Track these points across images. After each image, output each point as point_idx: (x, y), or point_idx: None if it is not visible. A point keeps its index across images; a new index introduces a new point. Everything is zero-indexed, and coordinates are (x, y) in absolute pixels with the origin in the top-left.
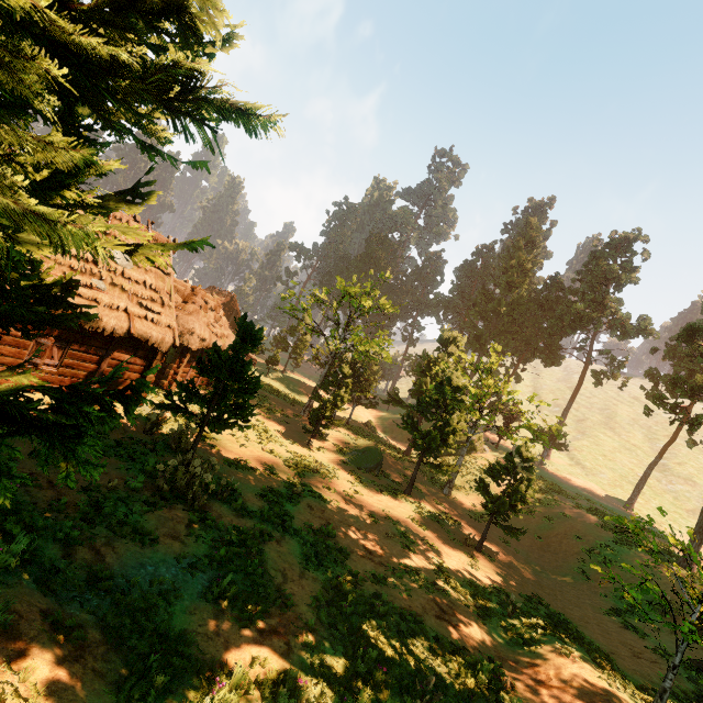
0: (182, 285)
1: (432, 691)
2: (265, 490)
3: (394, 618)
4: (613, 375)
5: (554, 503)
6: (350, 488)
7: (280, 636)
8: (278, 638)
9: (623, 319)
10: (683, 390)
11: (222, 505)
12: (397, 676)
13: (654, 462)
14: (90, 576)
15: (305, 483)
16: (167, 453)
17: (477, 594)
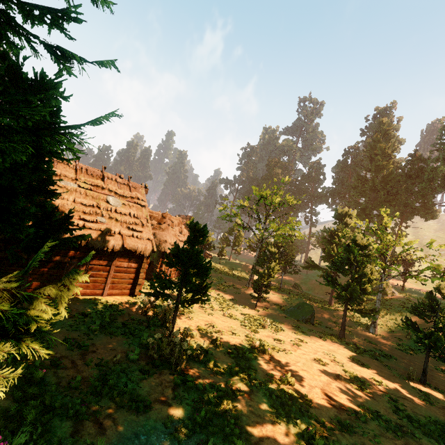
0: (156, 213)
1: None
2: (230, 348)
3: None
4: None
5: None
6: (295, 337)
7: None
8: None
9: None
10: None
11: (199, 366)
12: None
13: None
14: None
15: (260, 338)
16: (157, 327)
17: None
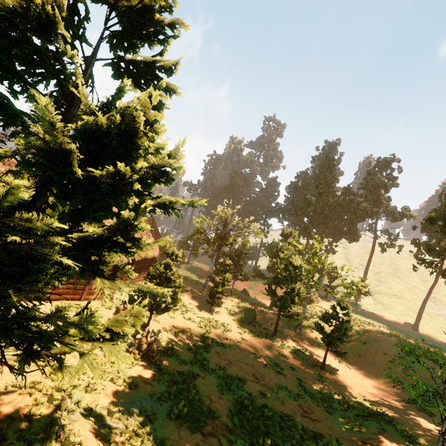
0: None
1: None
2: (190, 345)
3: (277, 419)
4: (392, 244)
5: (366, 332)
6: (239, 337)
7: (214, 436)
8: (213, 438)
9: (392, 209)
10: (434, 253)
11: (168, 359)
12: None
13: (426, 298)
14: (108, 411)
15: (212, 337)
16: None
17: (324, 398)
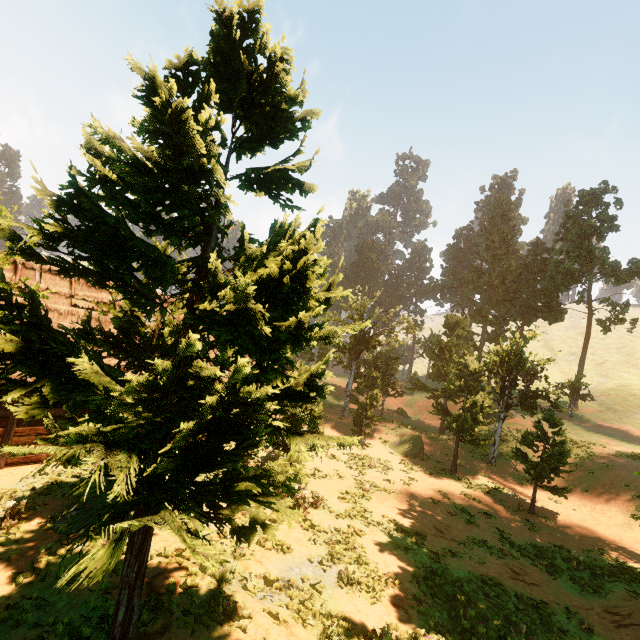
0: None
1: (525, 637)
2: (342, 493)
3: (478, 584)
4: (619, 319)
5: (592, 455)
6: (405, 476)
7: (399, 607)
8: (399, 609)
9: (613, 266)
10: None
11: (319, 512)
12: (494, 628)
13: None
14: (265, 580)
15: (369, 480)
16: None
17: (541, 554)
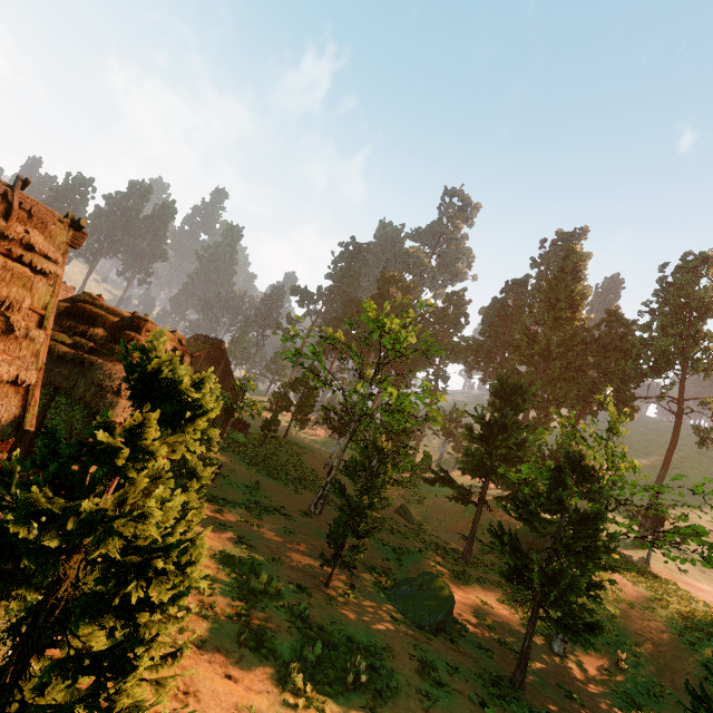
0: (116, 313)
1: None
2: None
3: None
4: None
5: None
6: None
7: None
8: None
9: None
10: None
11: None
12: None
13: None
14: None
15: None
16: None
17: None
